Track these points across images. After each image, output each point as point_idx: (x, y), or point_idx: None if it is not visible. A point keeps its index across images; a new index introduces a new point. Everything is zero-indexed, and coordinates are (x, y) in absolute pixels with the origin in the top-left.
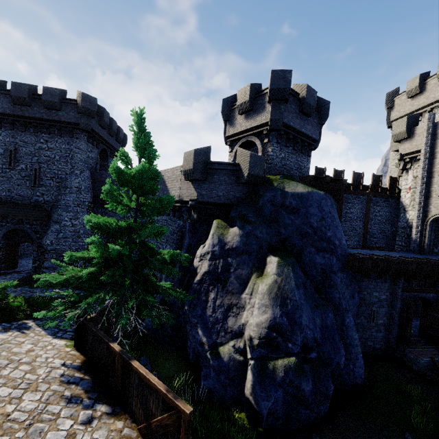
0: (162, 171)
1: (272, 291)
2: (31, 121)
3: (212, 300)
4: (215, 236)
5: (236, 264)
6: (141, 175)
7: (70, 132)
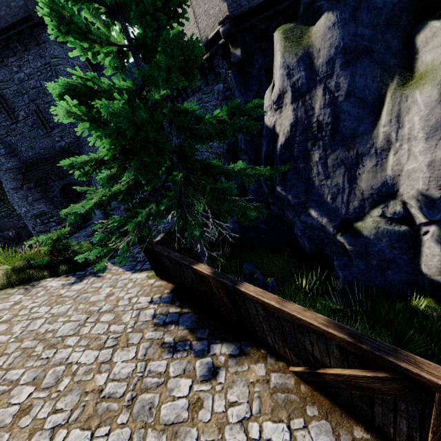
0: None
1: None
2: None
3: (319, 161)
4: (287, 56)
5: (346, 83)
6: None
7: (32, 37)
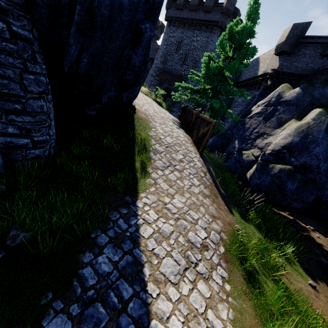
0: (260, 56)
1: (301, 128)
2: (194, 21)
3: (253, 128)
4: (276, 92)
5: (282, 111)
6: (242, 30)
7: (211, 29)
